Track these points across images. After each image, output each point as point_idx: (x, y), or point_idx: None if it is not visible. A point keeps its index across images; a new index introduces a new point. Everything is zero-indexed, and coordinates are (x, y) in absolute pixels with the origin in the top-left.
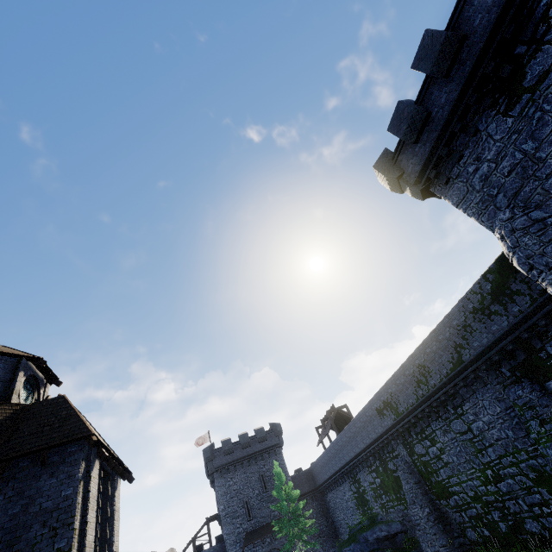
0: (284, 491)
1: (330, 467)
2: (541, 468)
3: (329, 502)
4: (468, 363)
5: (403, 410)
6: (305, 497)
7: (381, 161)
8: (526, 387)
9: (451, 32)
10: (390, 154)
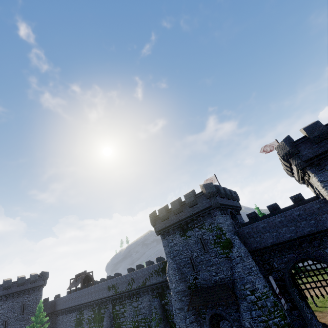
0: (38, 317)
1: (70, 303)
2: (150, 325)
3: (58, 320)
4: (147, 286)
5: (119, 291)
6: (45, 316)
7: (152, 215)
8: (157, 300)
9: (180, 208)
10: (155, 214)
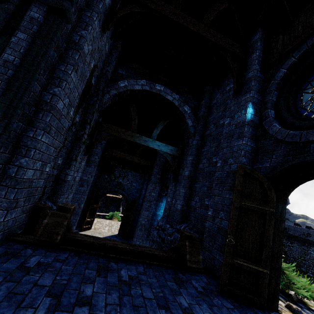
0: None
1: None
2: None
3: None
4: None
5: (289, 233)
6: None
7: None
8: None
9: None
10: None
